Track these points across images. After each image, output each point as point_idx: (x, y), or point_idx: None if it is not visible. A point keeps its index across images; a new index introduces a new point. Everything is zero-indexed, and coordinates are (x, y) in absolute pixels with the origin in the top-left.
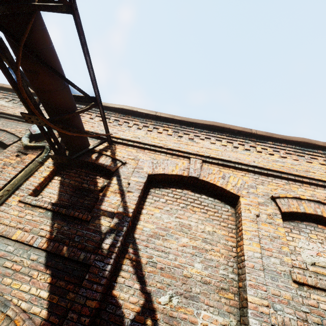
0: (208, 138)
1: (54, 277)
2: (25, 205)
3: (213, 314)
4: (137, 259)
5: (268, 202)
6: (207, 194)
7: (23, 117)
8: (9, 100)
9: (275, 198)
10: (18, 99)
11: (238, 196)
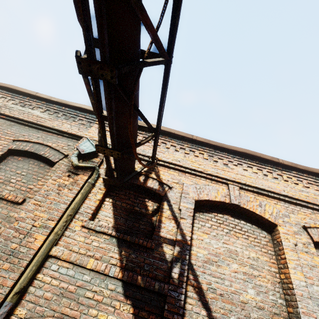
0: (240, 164)
1: (136, 308)
2: (89, 230)
3: None
4: (198, 285)
5: (301, 231)
6: (245, 219)
7: (96, 149)
8: (44, 110)
9: (307, 228)
10: (52, 109)
11: (276, 224)
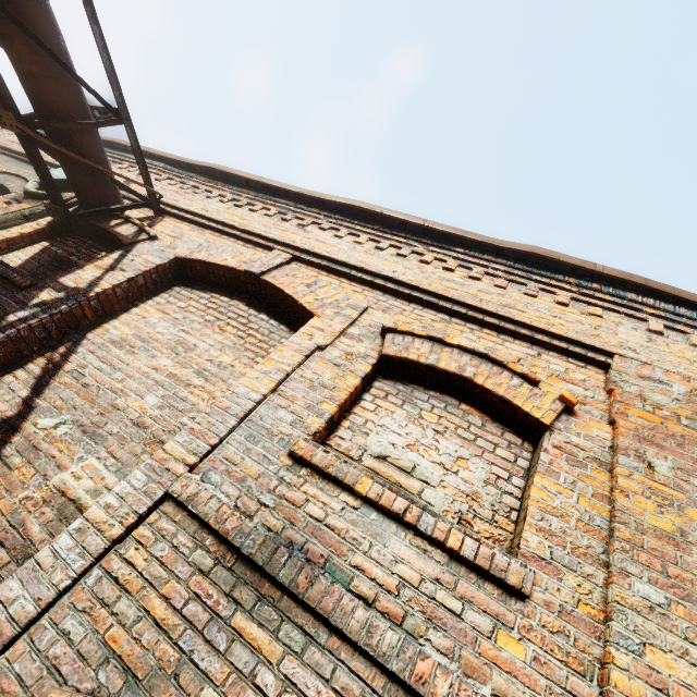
0: (335, 229)
1: None
2: None
3: (106, 468)
4: (61, 362)
5: (369, 337)
6: (273, 315)
7: None
8: None
9: (387, 331)
10: None
11: (313, 315)
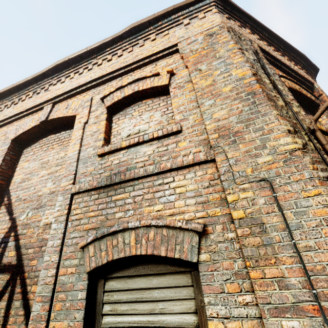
0: (59, 80)
1: None
2: None
3: (53, 209)
4: (9, 202)
5: (99, 106)
6: (66, 129)
7: None
8: None
9: (103, 99)
10: None
11: (76, 116)
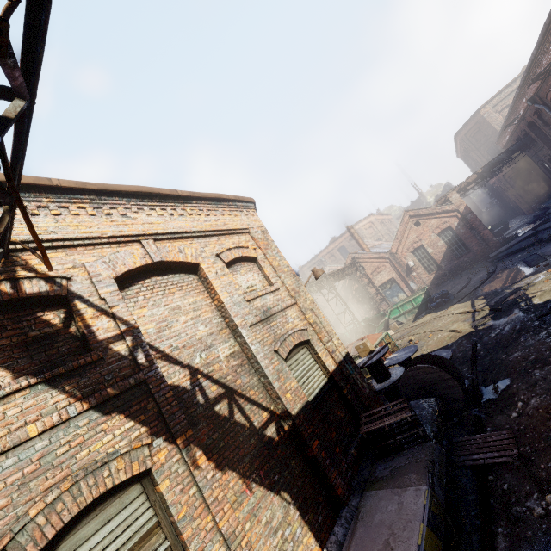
0: (140, 209)
1: (125, 411)
2: None
3: (224, 345)
4: (163, 354)
5: (216, 260)
6: (172, 272)
7: None
8: None
9: (219, 255)
10: None
11: (199, 264)
